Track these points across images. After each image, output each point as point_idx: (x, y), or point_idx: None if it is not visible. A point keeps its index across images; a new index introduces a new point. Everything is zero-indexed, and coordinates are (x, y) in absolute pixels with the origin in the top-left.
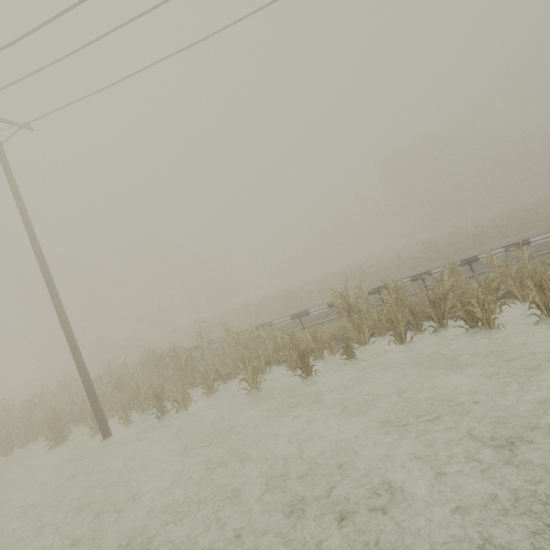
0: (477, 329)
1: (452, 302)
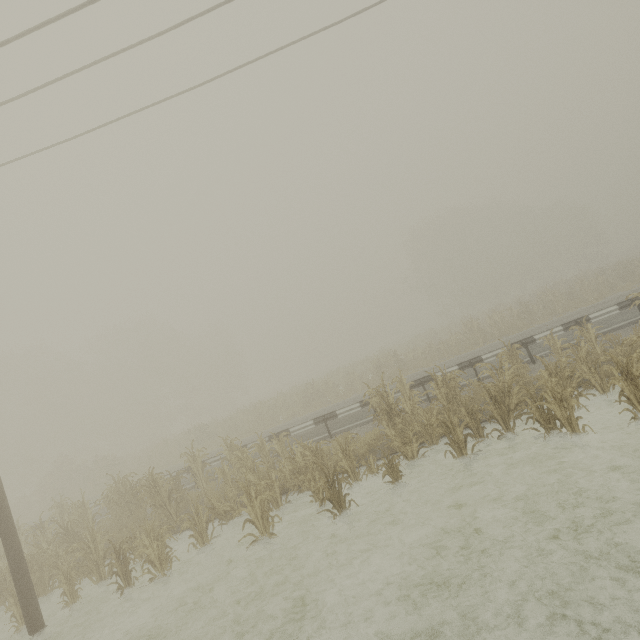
0: (555, 432)
1: (518, 396)
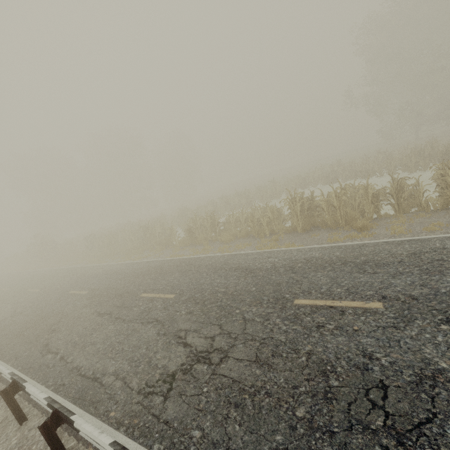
0: None
1: None
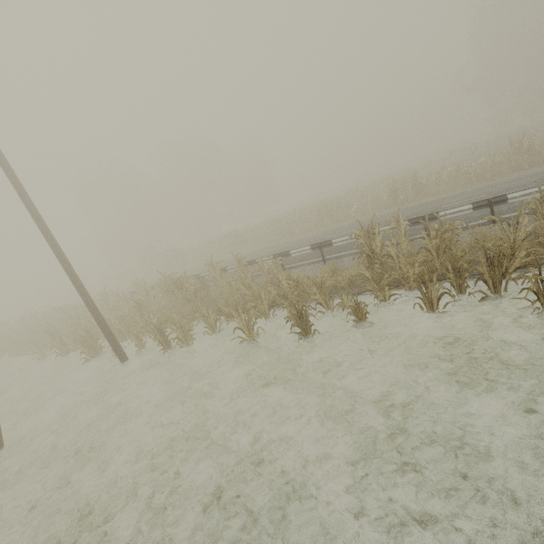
0: None
1: (523, 261)
